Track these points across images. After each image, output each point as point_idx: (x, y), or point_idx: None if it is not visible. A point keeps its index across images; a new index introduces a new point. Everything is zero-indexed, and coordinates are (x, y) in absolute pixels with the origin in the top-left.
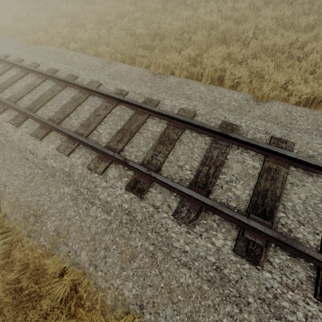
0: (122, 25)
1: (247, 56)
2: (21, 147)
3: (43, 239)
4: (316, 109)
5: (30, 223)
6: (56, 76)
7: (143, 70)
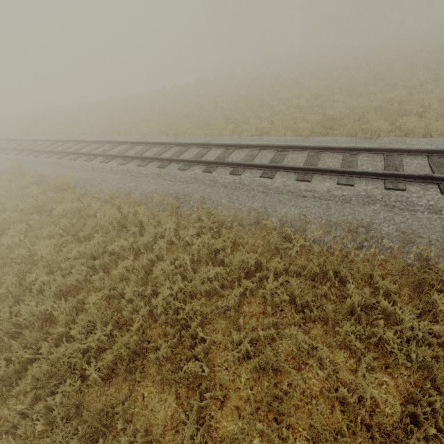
0: (283, 117)
1: (431, 122)
2: (292, 190)
3: (388, 241)
4: None
5: (362, 233)
6: (278, 144)
7: (347, 137)
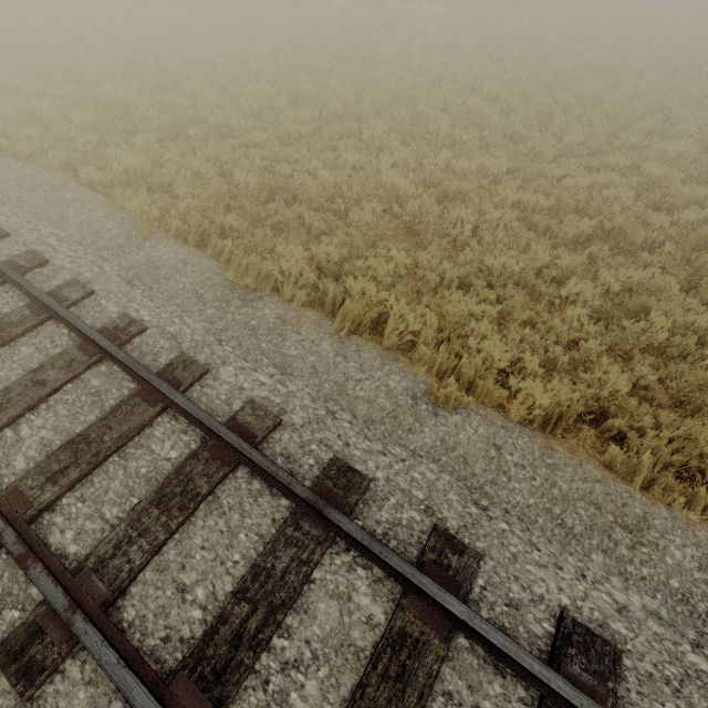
0: (214, 152)
1: (452, 276)
2: None
3: None
4: (567, 439)
5: None
6: None
7: (214, 271)
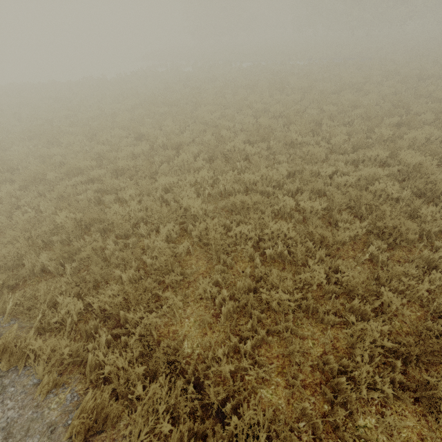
0: (58, 192)
1: (230, 308)
2: None
3: None
4: None
5: None
6: None
7: None
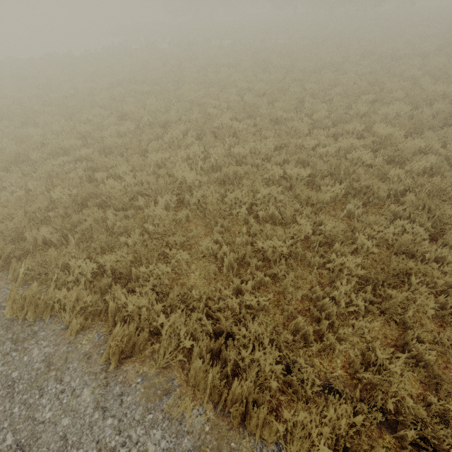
0: (46, 171)
1: (231, 260)
2: None
3: None
4: None
5: None
6: None
7: None
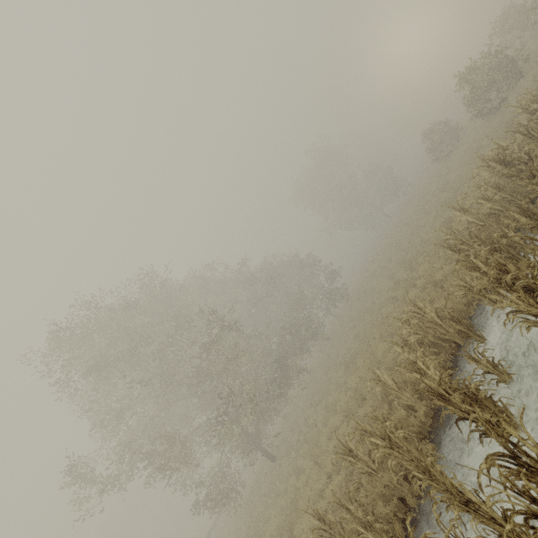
0: None
1: None
2: None
3: None
4: None
5: None
6: None
7: None
